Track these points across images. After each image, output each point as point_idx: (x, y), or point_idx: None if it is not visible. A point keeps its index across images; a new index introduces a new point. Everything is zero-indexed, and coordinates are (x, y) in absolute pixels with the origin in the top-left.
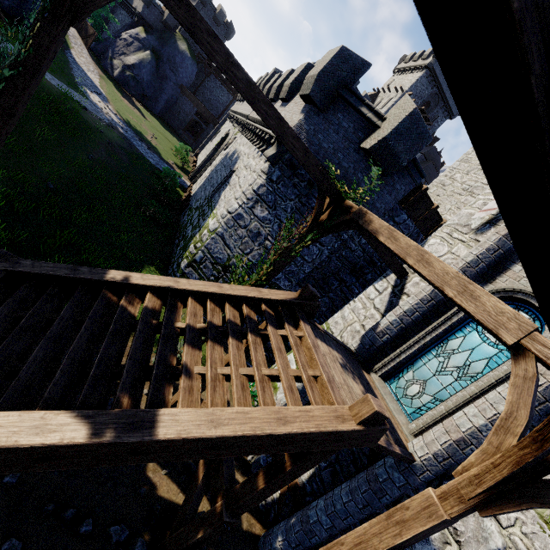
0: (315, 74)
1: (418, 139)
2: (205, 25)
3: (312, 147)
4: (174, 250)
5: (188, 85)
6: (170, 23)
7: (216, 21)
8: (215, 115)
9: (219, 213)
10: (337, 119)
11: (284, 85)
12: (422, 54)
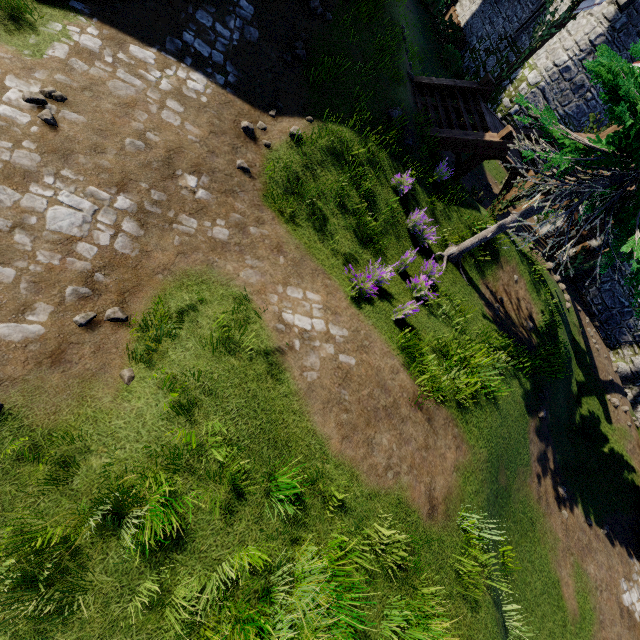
0: None
1: None
2: None
3: None
4: None
5: None
6: None
7: None
8: None
9: (541, 65)
10: None
11: None
12: None
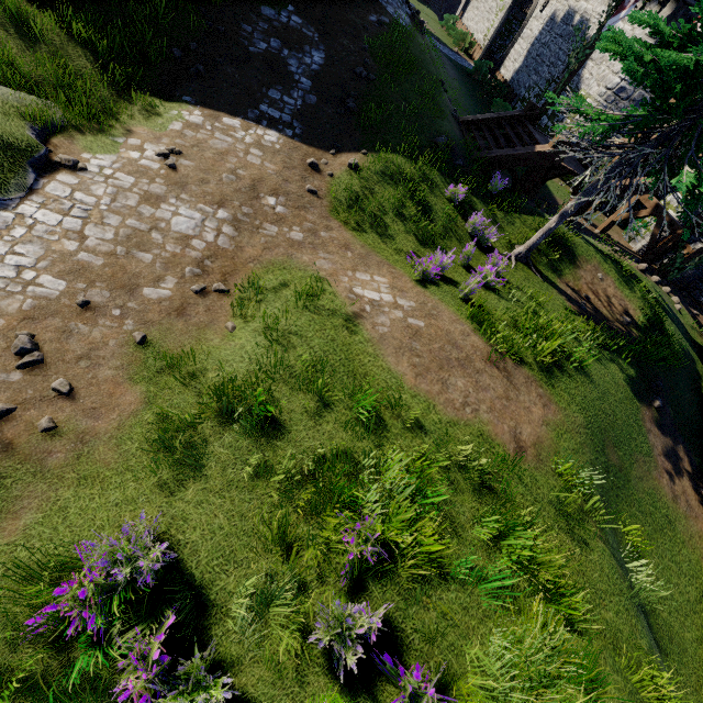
0: None
1: None
2: None
3: None
4: None
5: None
6: None
7: None
8: None
9: (593, 93)
10: None
11: None
12: None
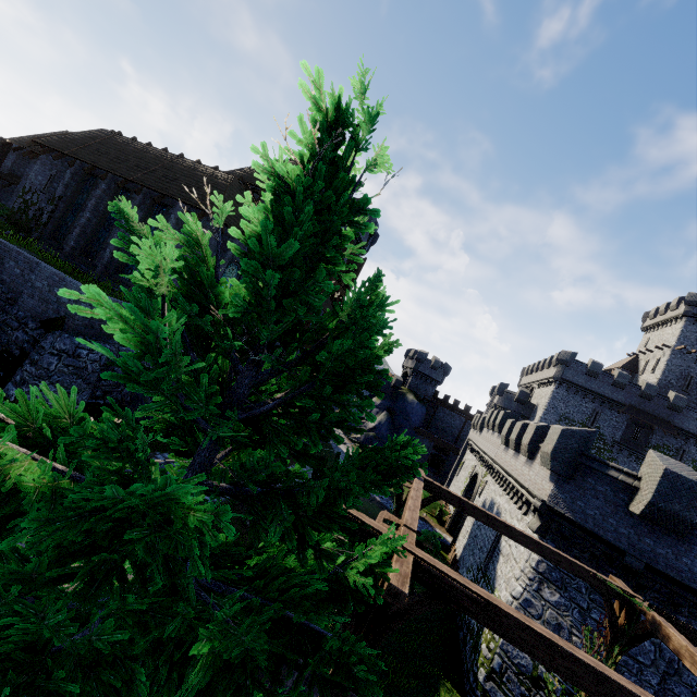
0: (548, 453)
1: (692, 493)
2: (470, 504)
3: (576, 515)
4: (462, 650)
5: (421, 424)
6: (398, 385)
7: (434, 368)
8: (451, 440)
9: (503, 598)
10: (588, 483)
11: (522, 444)
12: (667, 306)
